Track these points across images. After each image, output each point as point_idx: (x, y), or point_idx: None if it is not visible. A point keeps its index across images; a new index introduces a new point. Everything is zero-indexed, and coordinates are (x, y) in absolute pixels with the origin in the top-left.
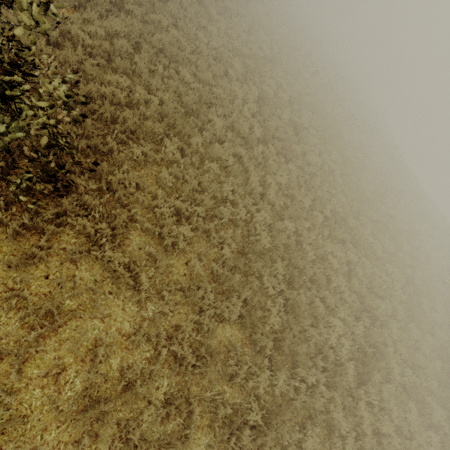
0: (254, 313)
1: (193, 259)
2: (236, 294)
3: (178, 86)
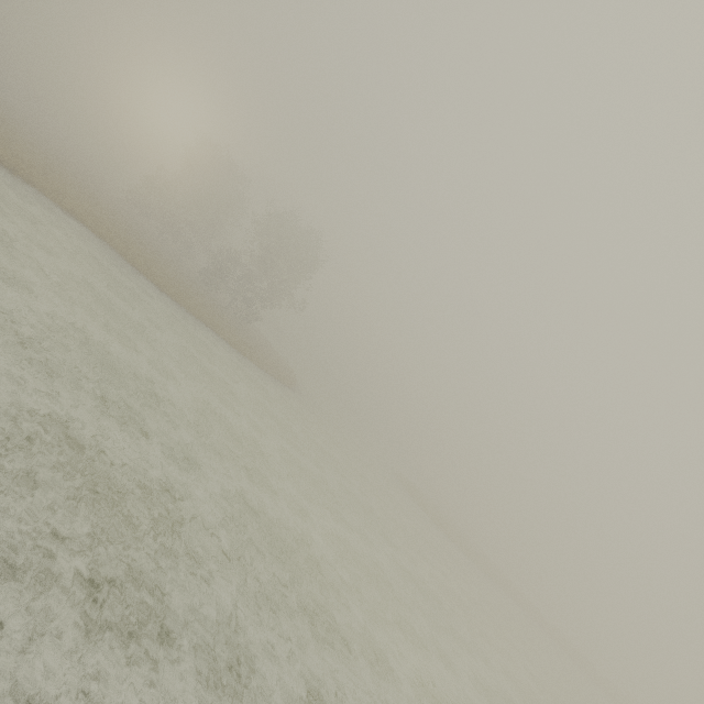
0: None
1: None
2: None
3: None
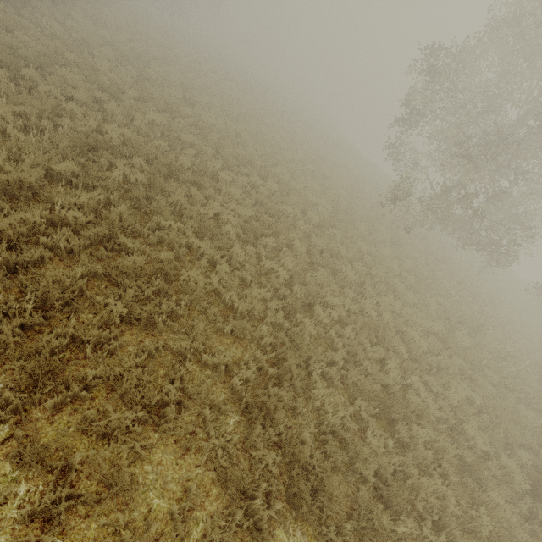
0: (89, 169)
1: (10, 129)
2: (70, 159)
3: (11, 41)
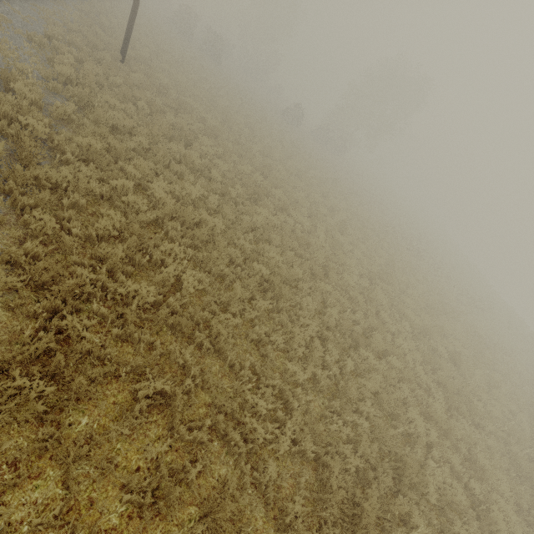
0: None
1: None
2: None
3: (375, 385)
